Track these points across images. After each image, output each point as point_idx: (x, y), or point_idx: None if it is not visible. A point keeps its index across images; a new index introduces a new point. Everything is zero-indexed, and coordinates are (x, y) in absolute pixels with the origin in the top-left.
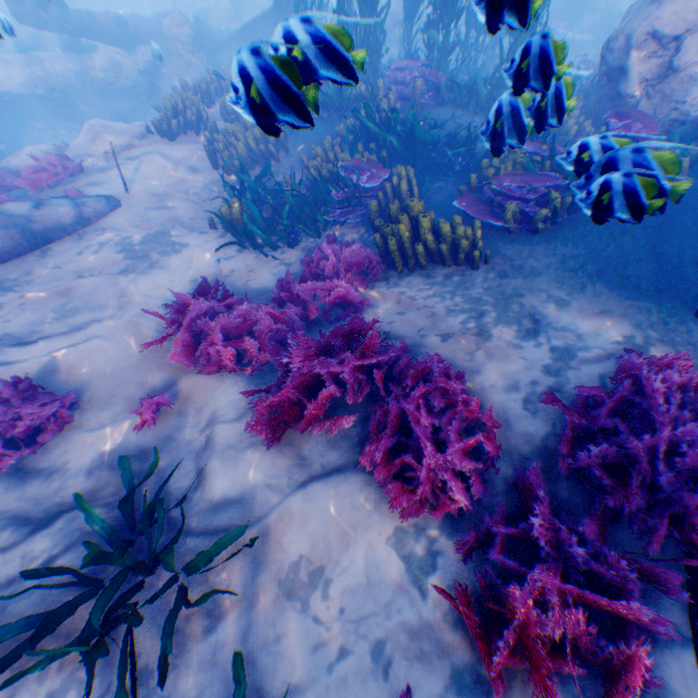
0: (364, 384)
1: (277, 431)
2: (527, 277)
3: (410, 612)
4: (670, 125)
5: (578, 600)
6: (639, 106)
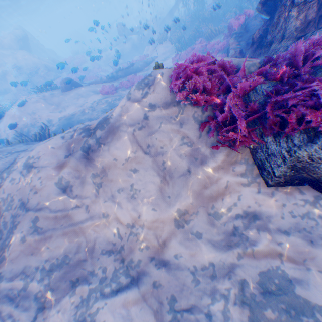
0: (202, 49)
1: None
2: None
3: None
4: None
5: (221, 46)
6: None
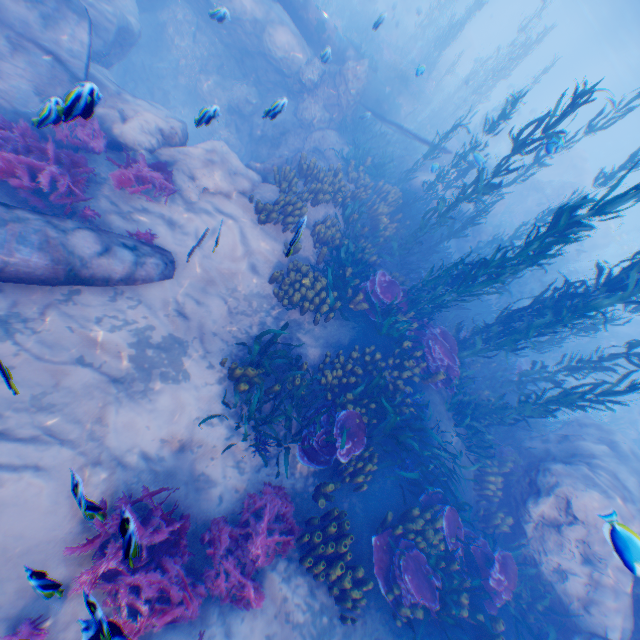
0: None
1: None
2: None
3: None
4: (530, 555)
5: None
6: (528, 523)
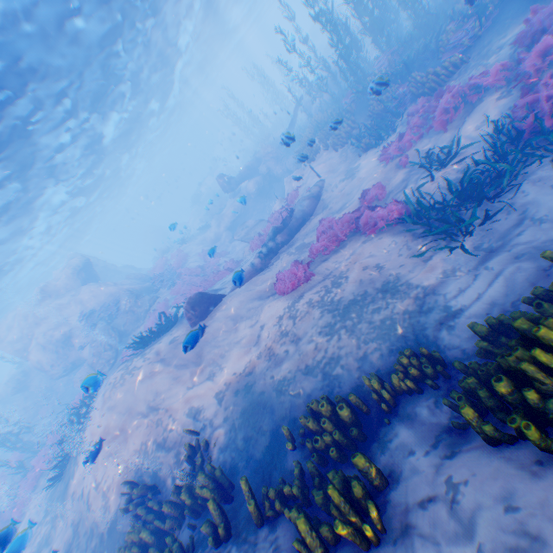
0: (458, 100)
1: (443, 129)
2: (485, 46)
3: (510, 100)
4: None
5: (540, 54)
6: None
